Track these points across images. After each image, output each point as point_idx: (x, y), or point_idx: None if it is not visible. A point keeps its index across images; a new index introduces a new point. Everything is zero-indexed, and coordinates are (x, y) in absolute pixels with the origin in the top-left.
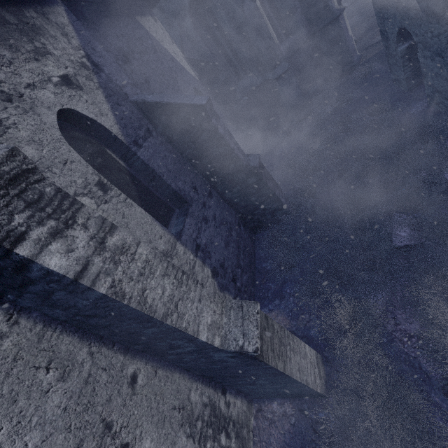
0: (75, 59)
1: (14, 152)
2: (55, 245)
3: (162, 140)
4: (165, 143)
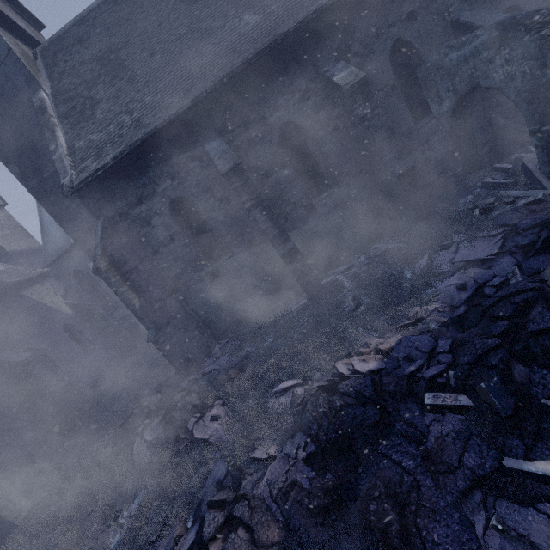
0: None
1: None
2: None
3: None
4: None
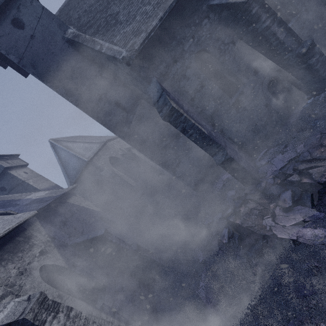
0: (44, 240)
1: (41, 293)
2: (54, 321)
3: (86, 257)
4: (88, 257)
